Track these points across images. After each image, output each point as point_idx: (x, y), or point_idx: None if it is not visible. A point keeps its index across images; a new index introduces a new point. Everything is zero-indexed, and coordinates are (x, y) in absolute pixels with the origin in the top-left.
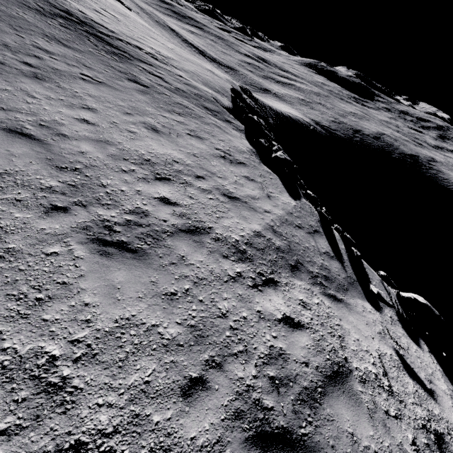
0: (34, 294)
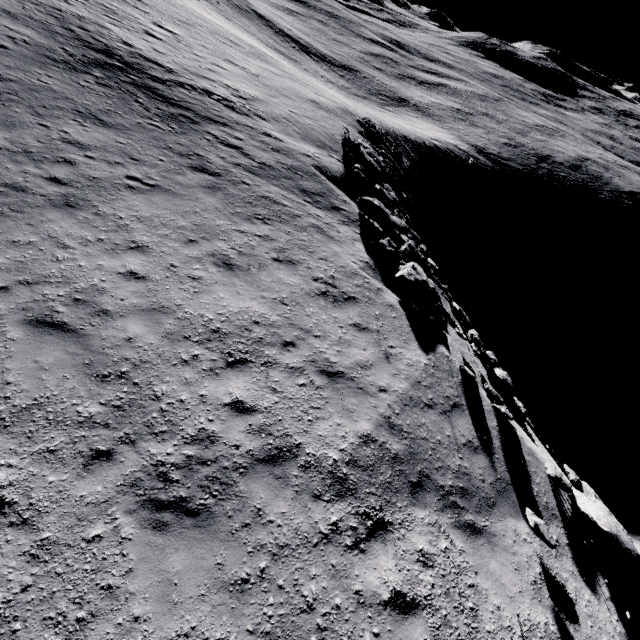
0: (74, 612)
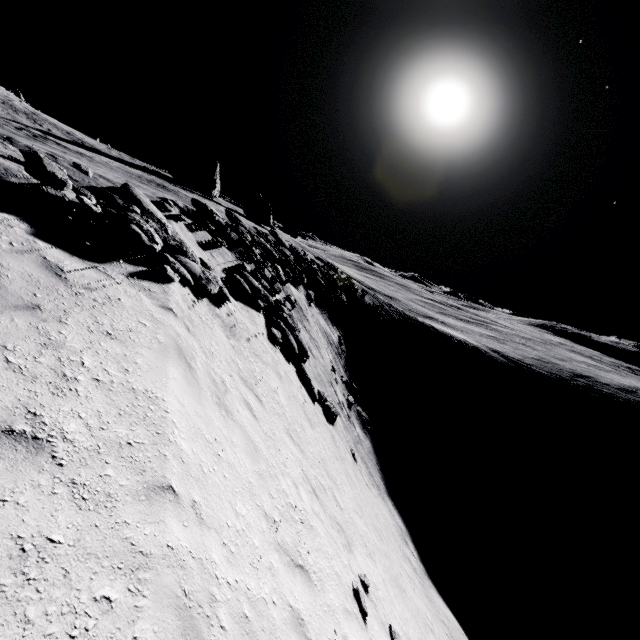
0: None
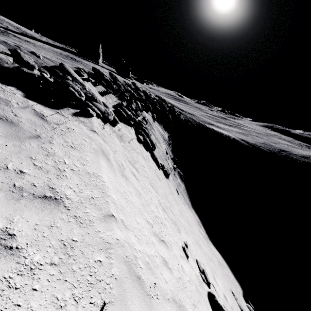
0: None
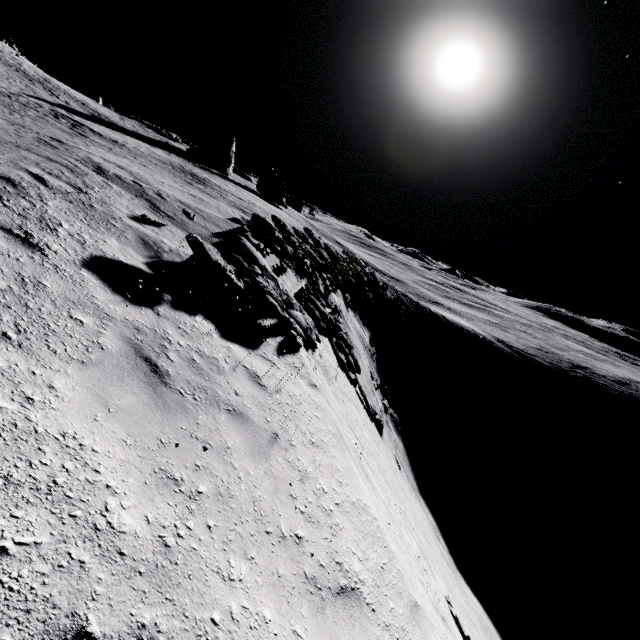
0: None
